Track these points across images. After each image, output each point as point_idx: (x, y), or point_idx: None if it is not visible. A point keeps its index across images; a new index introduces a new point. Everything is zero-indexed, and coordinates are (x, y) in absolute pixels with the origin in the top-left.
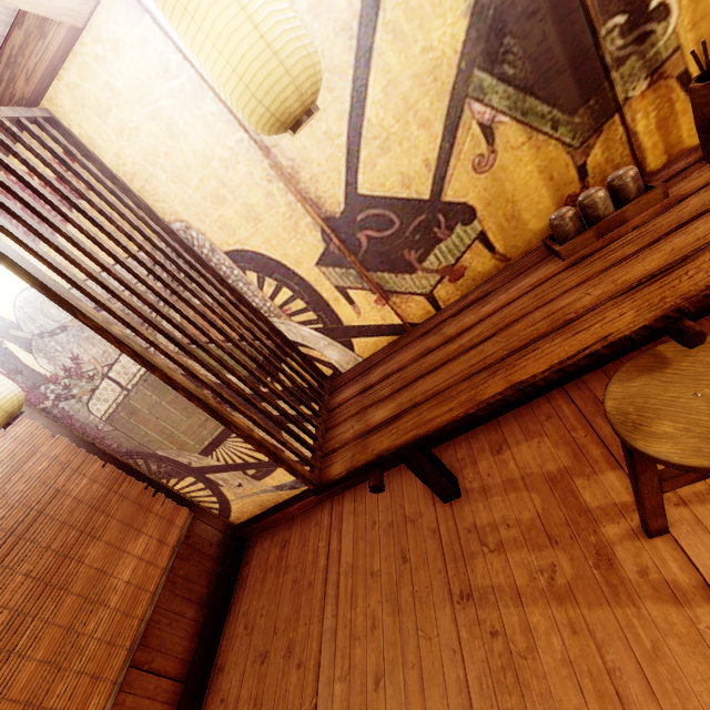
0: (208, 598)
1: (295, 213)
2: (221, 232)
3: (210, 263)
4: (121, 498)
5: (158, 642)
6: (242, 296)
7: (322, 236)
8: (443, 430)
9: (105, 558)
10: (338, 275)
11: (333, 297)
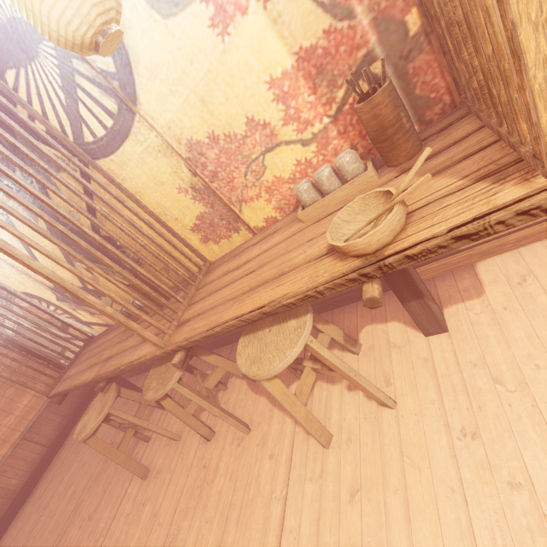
0: (69, 414)
1: (37, 284)
2: (14, 286)
3: (17, 294)
4: (28, 368)
5: (38, 430)
6: (36, 306)
7: (52, 292)
8: (66, 391)
9: (16, 395)
10: (68, 305)
11: (72, 311)
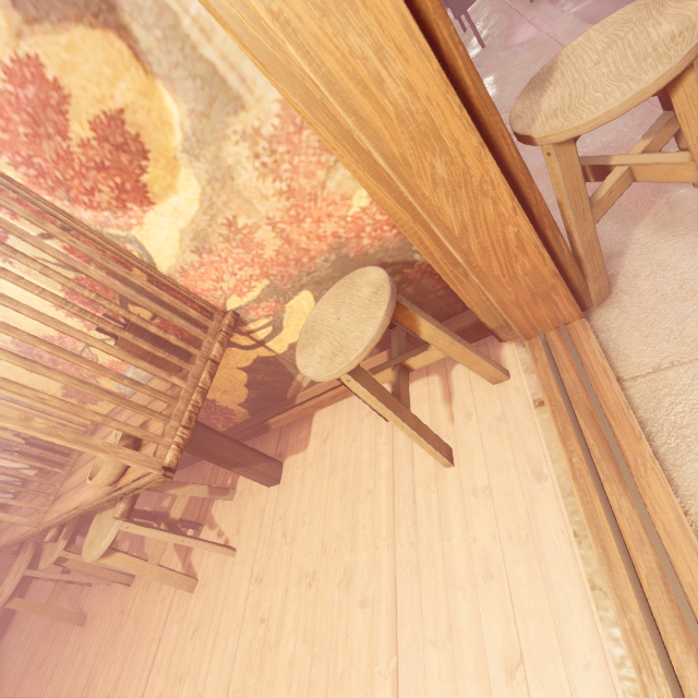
0: None
1: None
2: None
3: None
4: None
5: None
6: None
7: None
8: None
9: None
10: None
11: None
